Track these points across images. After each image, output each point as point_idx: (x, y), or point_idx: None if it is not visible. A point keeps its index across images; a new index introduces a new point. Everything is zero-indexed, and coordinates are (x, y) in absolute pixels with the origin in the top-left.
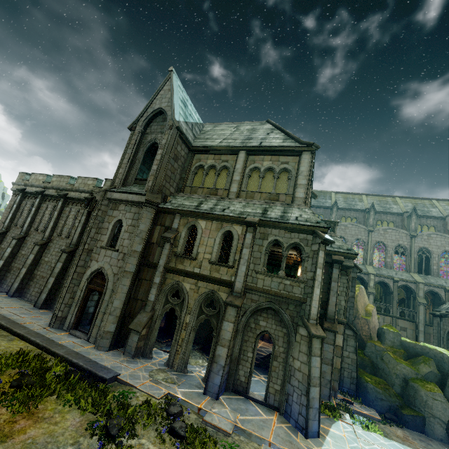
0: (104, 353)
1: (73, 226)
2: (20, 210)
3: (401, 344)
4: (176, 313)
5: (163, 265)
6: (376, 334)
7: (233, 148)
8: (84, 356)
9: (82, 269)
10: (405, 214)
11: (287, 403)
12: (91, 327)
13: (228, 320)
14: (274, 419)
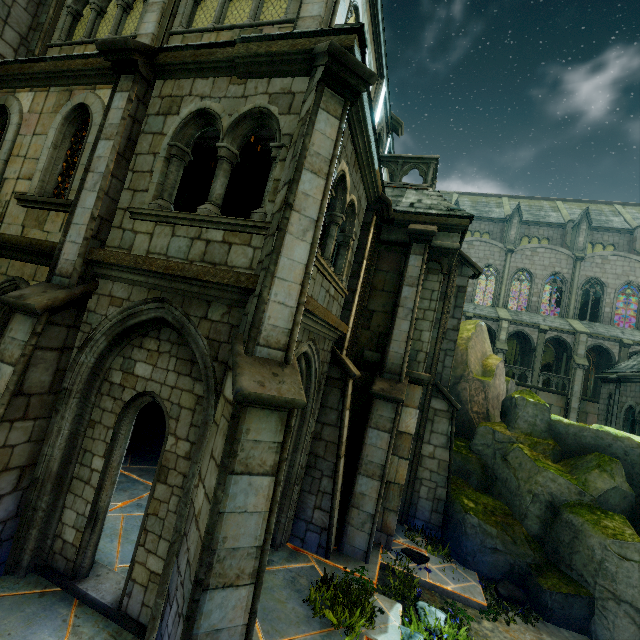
0: None
1: None
2: None
3: (550, 428)
4: None
5: None
6: (499, 411)
7: None
8: None
9: None
10: (569, 224)
11: (161, 624)
12: None
13: (2, 358)
14: None
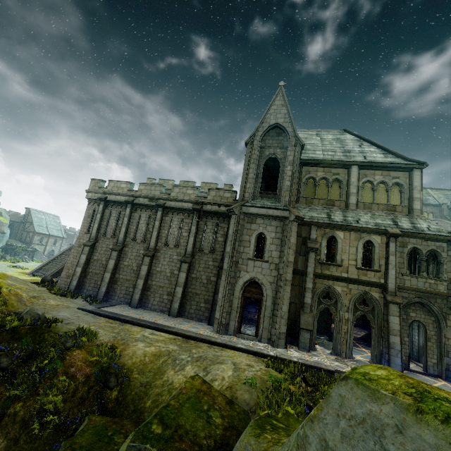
0: (289, 351)
1: (180, 235)
2: (105, 219)
3: None
4: (331, 311)
5: (313, 272)
6: None
7: (345, 163)
8: (290, 356)
9: (233, 280)
10: None
11: (448, 371)
12: (259, 330)
13: (393, 315)
14: (447, 384)
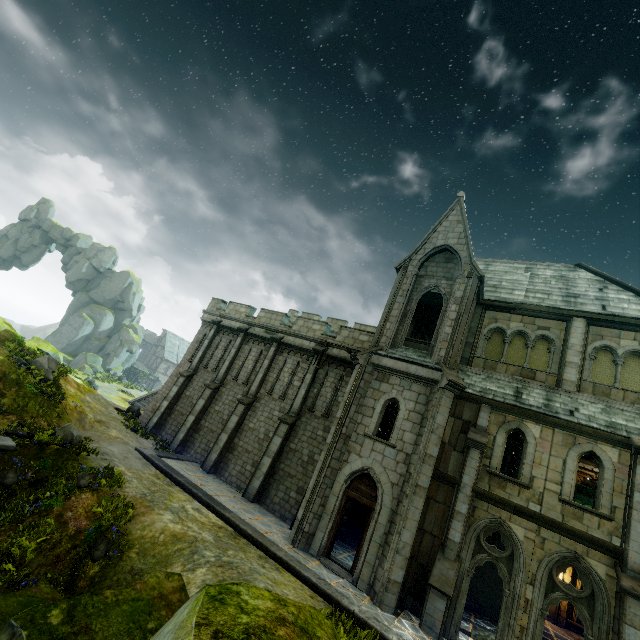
0: (398, 622)
1: (290, 384)
2: (212, 347)
3: None
4: (500, 573)
5: (471, 485)
6: None
7: (561, 311)
8: (389, 627)
9: (336, 463)
10: None
11: None
12: (358, 562)
13: (634, 625)
14: None
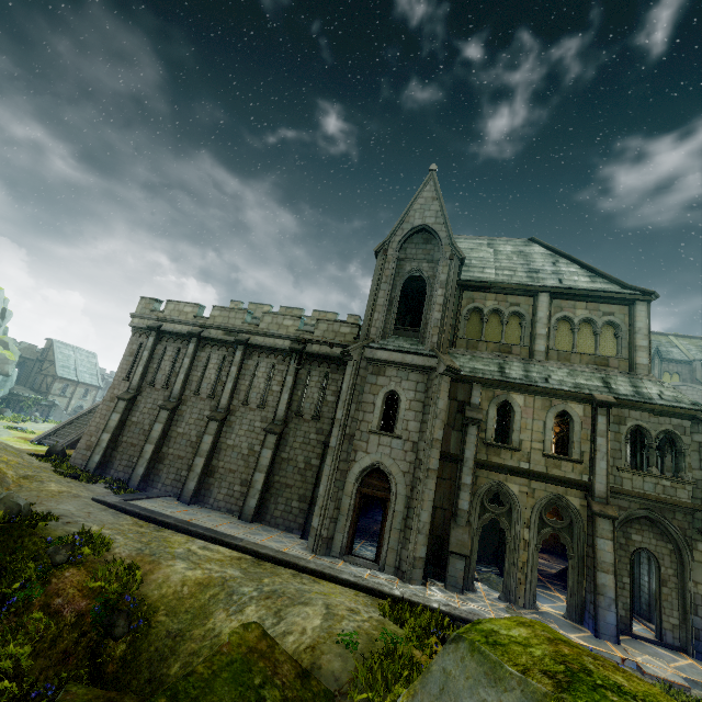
0: (429, 590)
1: (268, 390)
2: (155, 359)
3: None
4: (502, 526)
5: (473, 458)
6: None
7: (529, 288)
8: (428, 598)
9: (345, 465)
10: None
11: (698, 640)
12: (382, 551)
13: (603, 537)
14: (695, 663)
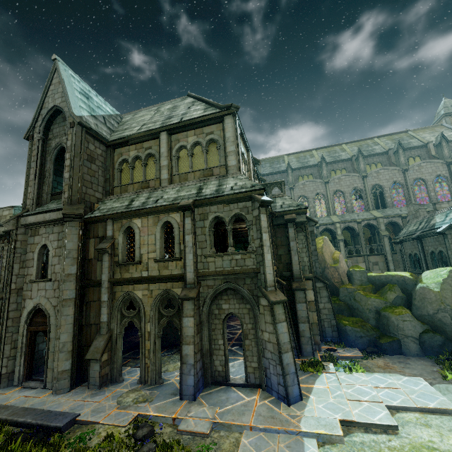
0: (63, 396)
1: (1, 267)
2: None
3: (368, 279)
4: (135, 325)
5: (107, 280)
6: (347, 278)
7: (152, 131)
8: (35, 410)
9: (16, 313)
10: (353, 158)
11: (266, 377)
12: (44, 372)
13: (187, 316)
14: (257, 398)
